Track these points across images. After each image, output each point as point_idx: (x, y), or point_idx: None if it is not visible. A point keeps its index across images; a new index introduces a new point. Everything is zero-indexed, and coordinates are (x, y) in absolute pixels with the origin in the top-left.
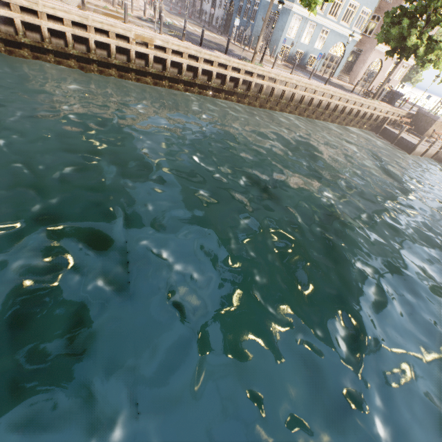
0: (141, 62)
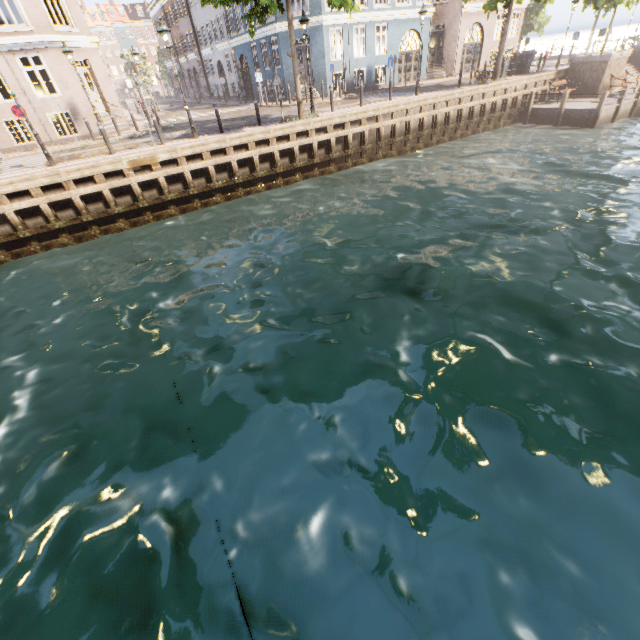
0: (153, 193)
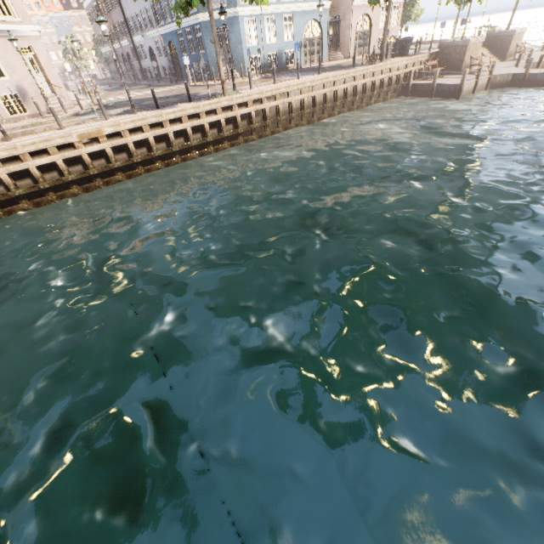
0: (101, 162)
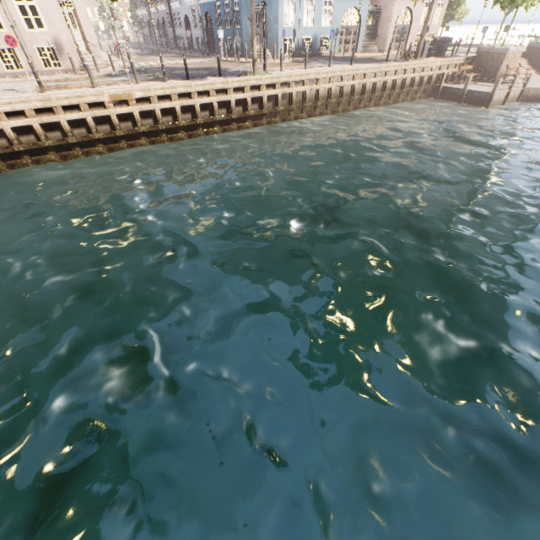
0: (128, 124)
